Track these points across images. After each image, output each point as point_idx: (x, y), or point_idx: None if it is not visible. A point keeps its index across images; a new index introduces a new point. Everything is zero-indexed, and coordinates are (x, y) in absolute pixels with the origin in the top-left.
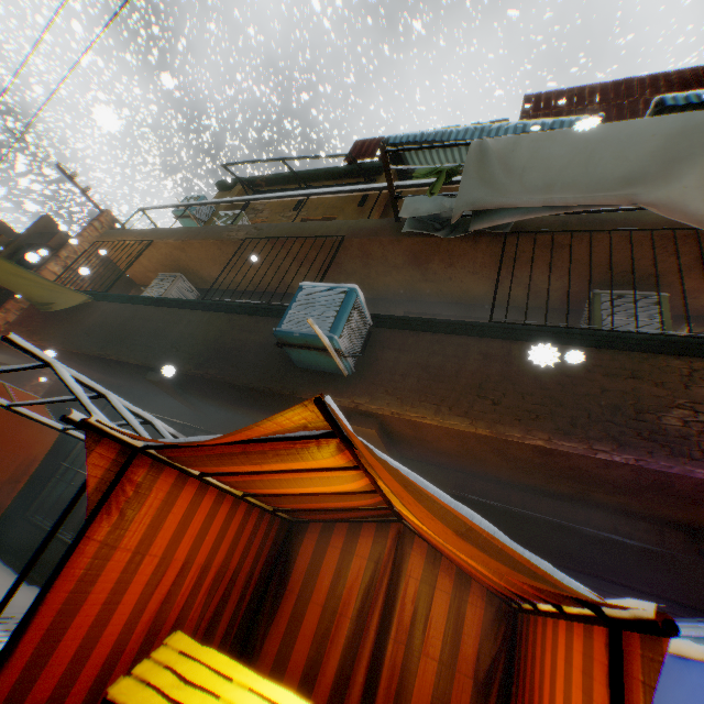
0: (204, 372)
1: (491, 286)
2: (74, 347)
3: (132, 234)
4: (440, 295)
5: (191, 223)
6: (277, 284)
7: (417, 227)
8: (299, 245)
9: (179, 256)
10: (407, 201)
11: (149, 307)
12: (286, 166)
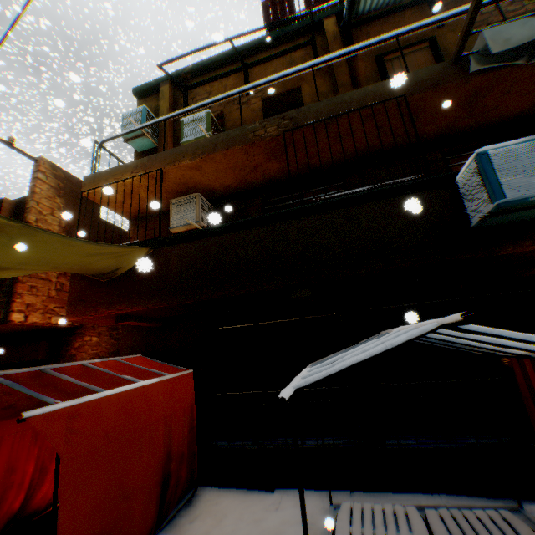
0: (368, 270)
1: (531, 103)
2: (179, 300)
3: (125, 171)
4: (472, 127)
5: (144, 142)
6: (299, 170)
7: (488, 62)
8: (346, 121)
9: (191, 176)
10: (488, 36)
11: (232, 234)
12: (232, 47)
